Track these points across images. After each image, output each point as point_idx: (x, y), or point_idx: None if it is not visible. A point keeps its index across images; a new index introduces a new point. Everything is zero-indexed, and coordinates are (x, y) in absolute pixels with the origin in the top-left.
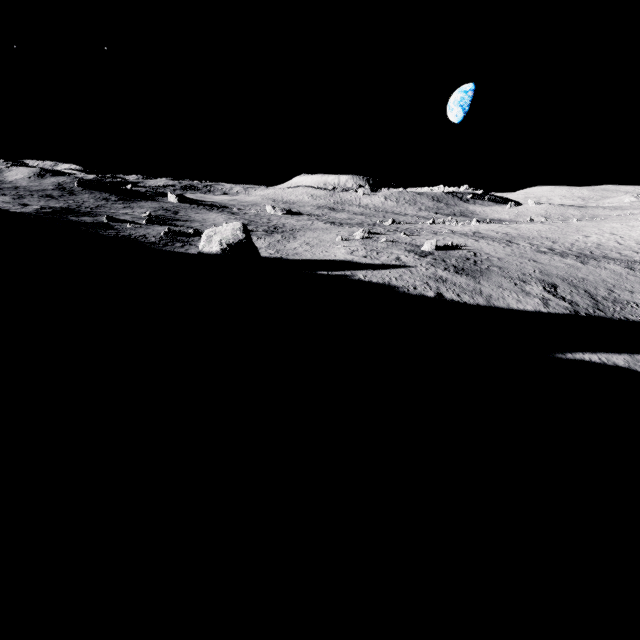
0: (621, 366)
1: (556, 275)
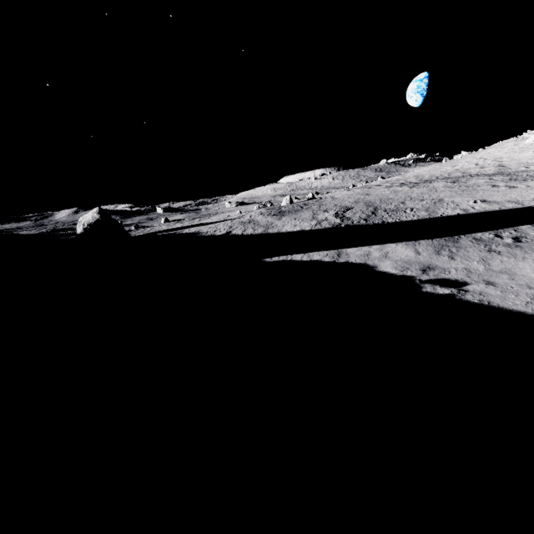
0: (314, 260)
1: (366, 201)
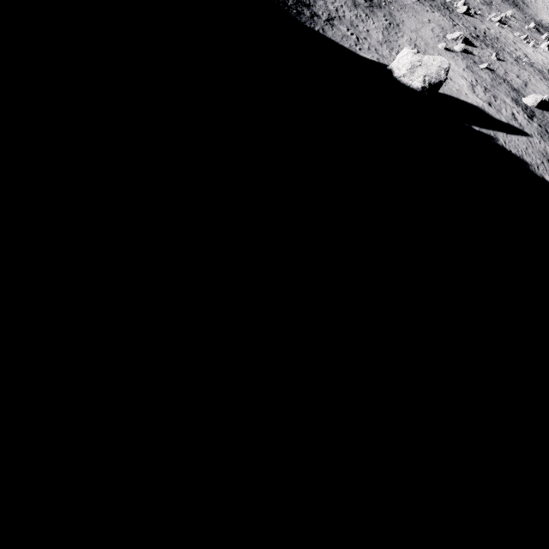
0: None
1: None
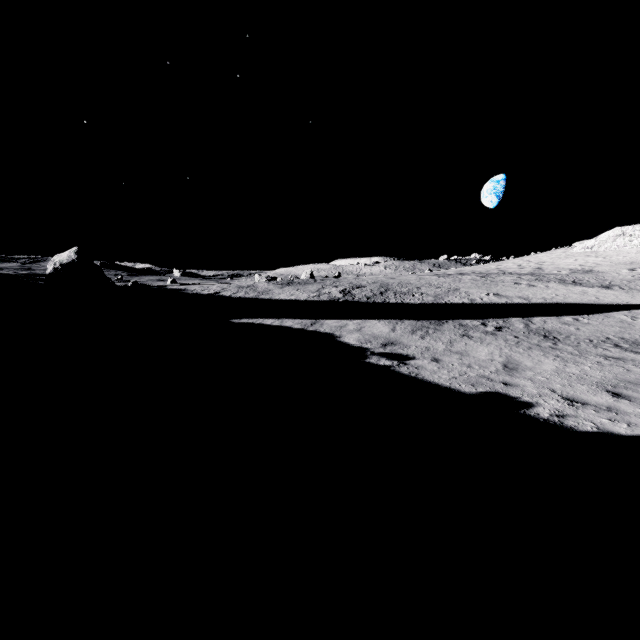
0: (283, 325)
1: (384, 282)
